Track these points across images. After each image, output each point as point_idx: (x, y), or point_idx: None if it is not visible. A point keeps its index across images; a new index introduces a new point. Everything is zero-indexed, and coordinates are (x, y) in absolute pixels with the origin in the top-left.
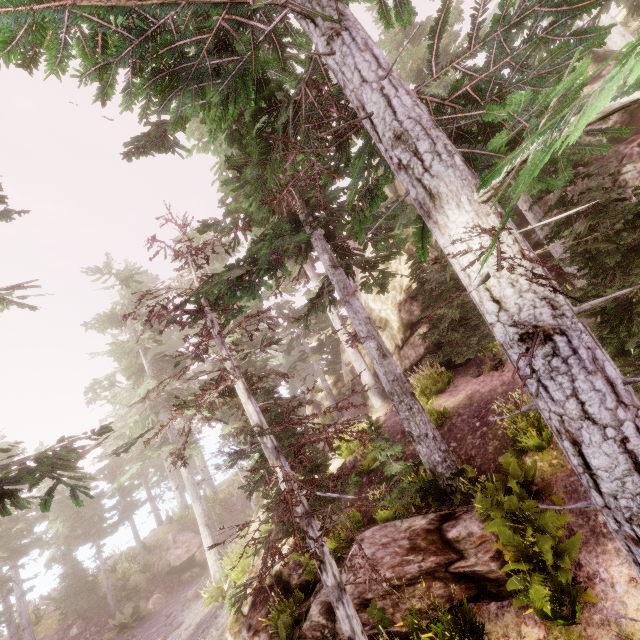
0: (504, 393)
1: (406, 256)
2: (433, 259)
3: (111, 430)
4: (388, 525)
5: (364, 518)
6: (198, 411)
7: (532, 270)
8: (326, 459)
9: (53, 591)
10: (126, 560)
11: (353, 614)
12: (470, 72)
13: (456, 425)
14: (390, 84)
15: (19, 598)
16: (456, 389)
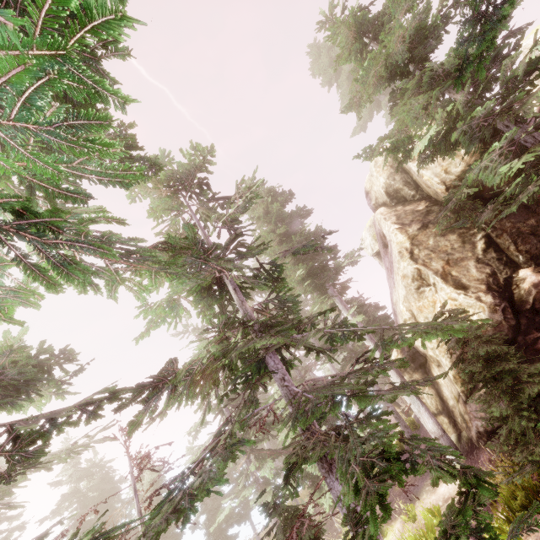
0: None
1: (442, 283)
2: (483, 282)
3: None
4: None
5: None
6: None
7: None
8: None
9: None
10: None
11: None
12: None
13: None
14: None
15: None
16: None
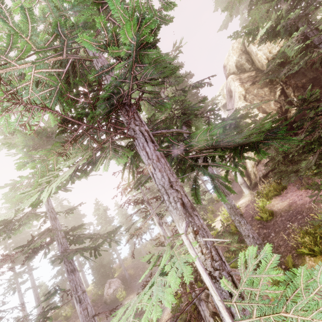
0: (308, 209)
1: (257, 111)
2: (276, 110)
3: (121, 227)
4: (232, 270)
5: (226, 259)
6: (137, 238)
7: (205, 260)
8: (210, 229)
9: (129, 251)
10: (149, 243)
11: (204, 310)
12: (191, 147)
13: (277, 222)
14: (152, 167)
15: (118, 255)
16: (285, 195)
